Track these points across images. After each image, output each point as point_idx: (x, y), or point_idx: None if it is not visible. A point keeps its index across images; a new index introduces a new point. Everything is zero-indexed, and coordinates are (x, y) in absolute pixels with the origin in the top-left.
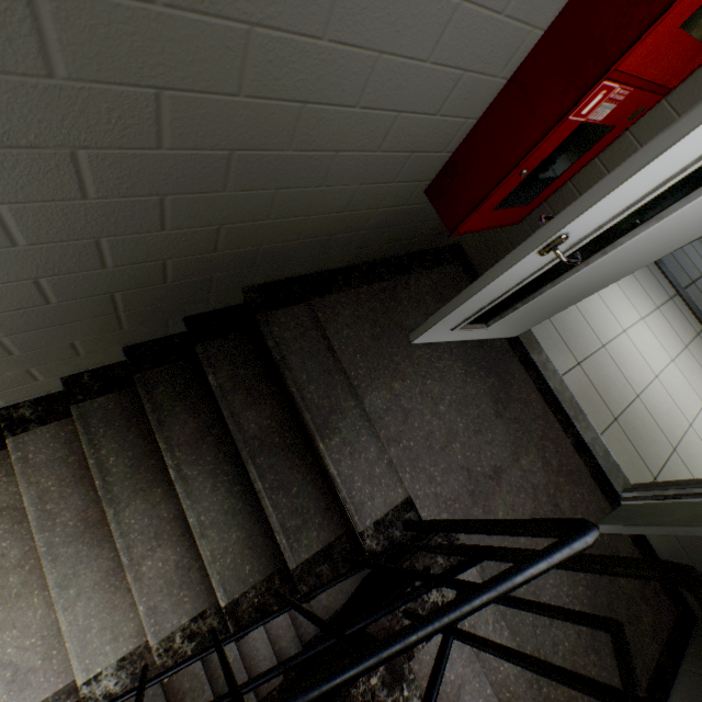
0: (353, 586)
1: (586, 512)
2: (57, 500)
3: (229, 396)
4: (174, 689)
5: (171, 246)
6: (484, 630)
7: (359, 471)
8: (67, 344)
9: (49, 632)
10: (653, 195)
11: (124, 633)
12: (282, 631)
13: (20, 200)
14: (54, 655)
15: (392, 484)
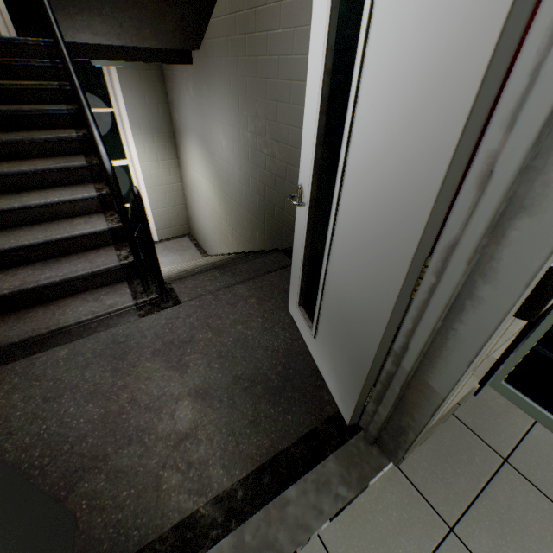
0: None
1: (99, 503)
2: None
3: (243, 260)
4: None
5: (276, 199)
6: (95, 306)
7: (201, 282)
8: (257, 231)
9: None
10: (314, 147)
11: None
12: None
13: (259, 166)
14: None
15: (191, 295)
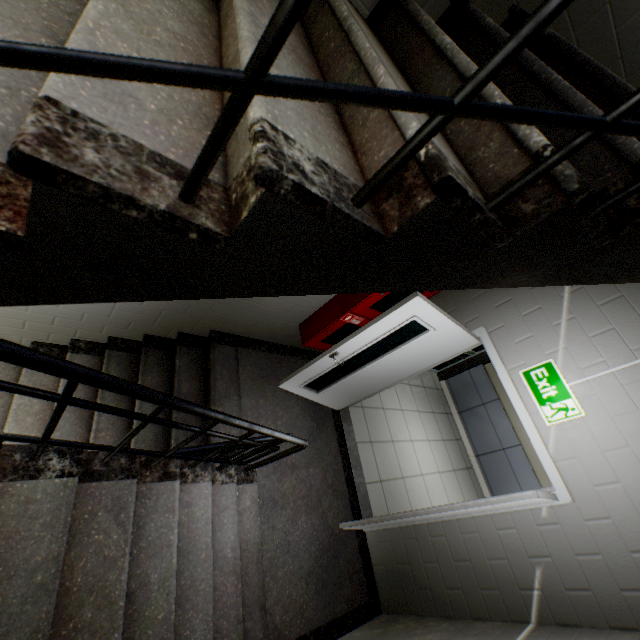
0: (317, 613)
1: None
2: (268, 13)
3: None
4: (64, 611)
5: None
6: None
7: None
8: None
9: (181, 102)
10: None
11: (326, 148)
12: (226, 624)
13: None
14: (176, 123)
15: None
